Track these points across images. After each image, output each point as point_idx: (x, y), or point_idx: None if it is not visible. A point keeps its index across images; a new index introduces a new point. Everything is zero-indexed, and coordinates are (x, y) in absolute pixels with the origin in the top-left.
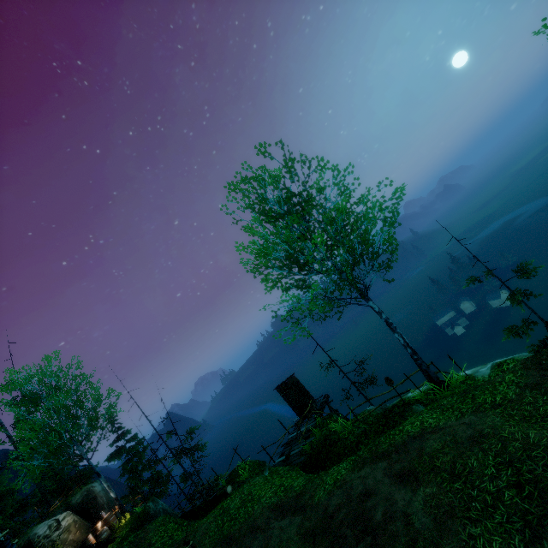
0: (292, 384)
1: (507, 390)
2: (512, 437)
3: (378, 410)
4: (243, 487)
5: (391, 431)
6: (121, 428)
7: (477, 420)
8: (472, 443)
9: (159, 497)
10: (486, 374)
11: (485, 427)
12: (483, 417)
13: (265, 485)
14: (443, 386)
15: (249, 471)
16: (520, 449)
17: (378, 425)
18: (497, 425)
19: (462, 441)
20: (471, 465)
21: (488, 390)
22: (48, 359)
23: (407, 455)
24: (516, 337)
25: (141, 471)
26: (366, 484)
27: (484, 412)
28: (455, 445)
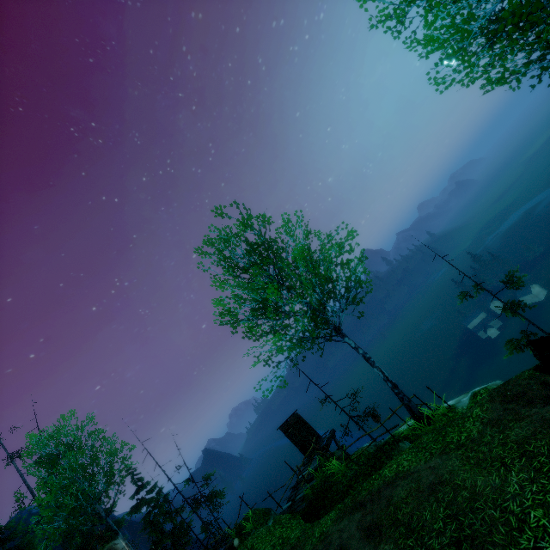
0: (294, 422)
1: (472, 426)
2: (463, 485)
3: (372, 448)
4: (248, 540)
5: (374, 474)
6: (140, 479)
7: (440, 464)
8: (430, 492)
9: (182, 549)
10: (466, 405)
11: (444, 472)
12: (446, 460)
13: (266, 538)
14: (426, 420)
15: (254, 521)
16: (466, 499)
17: (367, 467)
18: (455, 471)
19: (423, 489)
20: (425, 518)
21: (458, 427)
22: (63, 418)
23: (378, 505)
24: (518, 351)
25: (163, 523)
26: (342, 538)
27: (448, 453)
28: (416, 494)
